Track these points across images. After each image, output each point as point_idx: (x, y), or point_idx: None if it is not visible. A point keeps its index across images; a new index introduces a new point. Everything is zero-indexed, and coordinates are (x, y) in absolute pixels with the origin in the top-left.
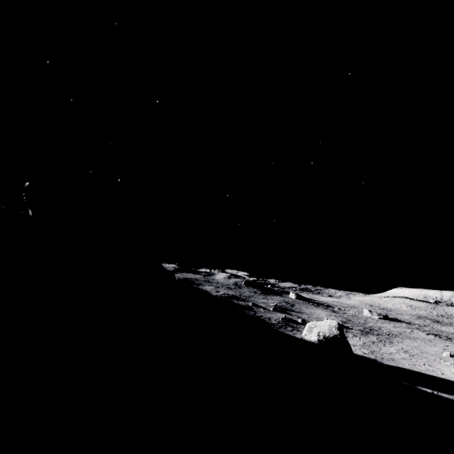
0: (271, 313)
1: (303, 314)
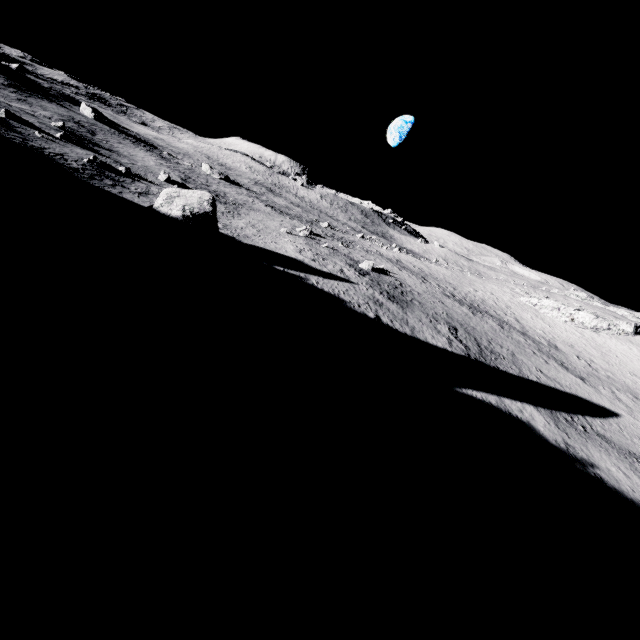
0: (60, 144)
1: (121, 157)
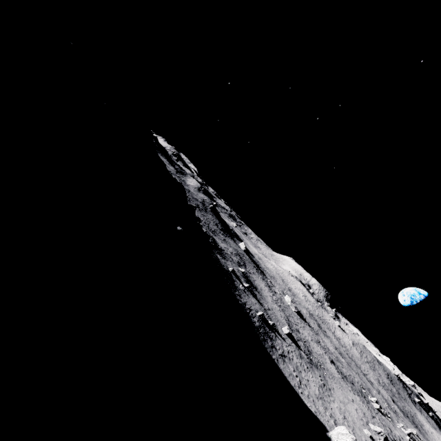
0: (247, 294)
1: (262, 298)
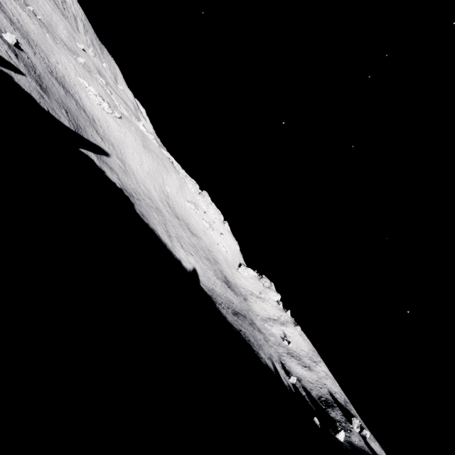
0: None
1: None
